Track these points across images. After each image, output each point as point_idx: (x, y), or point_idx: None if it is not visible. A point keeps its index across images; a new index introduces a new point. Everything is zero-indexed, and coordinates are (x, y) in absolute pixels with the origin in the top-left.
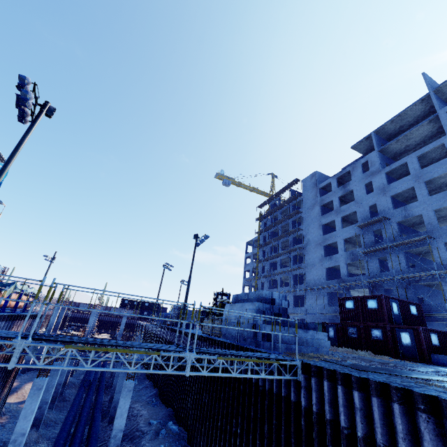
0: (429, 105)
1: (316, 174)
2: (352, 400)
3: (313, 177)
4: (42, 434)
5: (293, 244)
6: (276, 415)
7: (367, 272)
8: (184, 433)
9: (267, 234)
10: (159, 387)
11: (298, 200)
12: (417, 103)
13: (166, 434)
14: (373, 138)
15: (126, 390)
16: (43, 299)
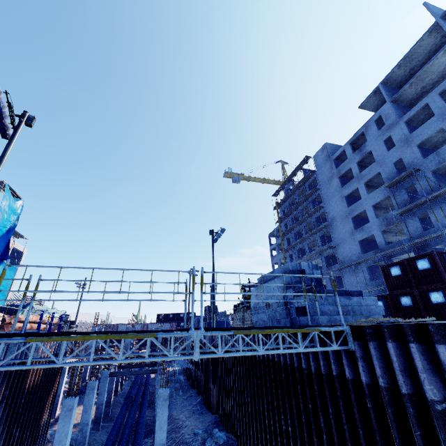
0: (439, 35)
1: (327, 146)
2: (437, 360)
3: (324, 149)
4: None
5: (318, 225)
6: (331, 402)
7: (408, 234)
8: (233, 440)
9: (287, 221)
10: (203, 394)
11: (313, 178)
12: (424, 36)
13: (213, 443)
14: (381, 90)
15: (162, 400)
16: (82, 325)
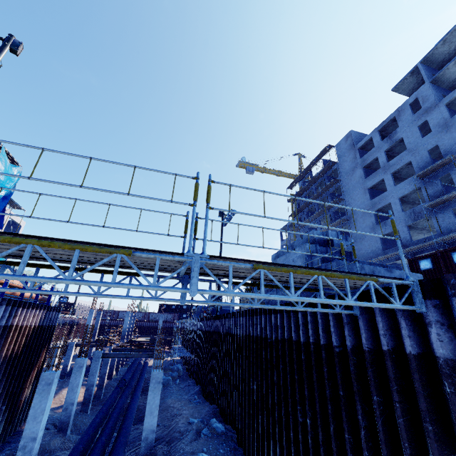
0: None
1: (352, 134)
2: None
3: (349, 137)
4: (72, 440)
5: (335, 219)
6: (376, 387)
7: (438, 229)
8: (232, 432)
9: (302, 215)
10: (201, 383)
11: (334, 169)
12: None
13: (209, 434)
14: (420, 69)
15: (154, 382)
16: (82, 308)
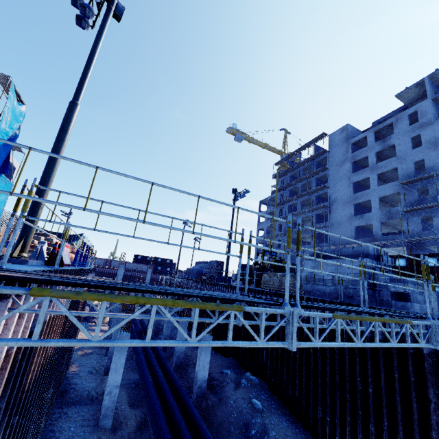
0: None
1: (348, 128)
2: None
3: (344, 130)
4: None
5: (316, 203)
6: None
7: (406, 230)
8: (264, 383)
9: (284, 192)
10: None
11: (324, 157)
12: None
13: (248, 384)
14: (426, 84)
15: None
16: None
